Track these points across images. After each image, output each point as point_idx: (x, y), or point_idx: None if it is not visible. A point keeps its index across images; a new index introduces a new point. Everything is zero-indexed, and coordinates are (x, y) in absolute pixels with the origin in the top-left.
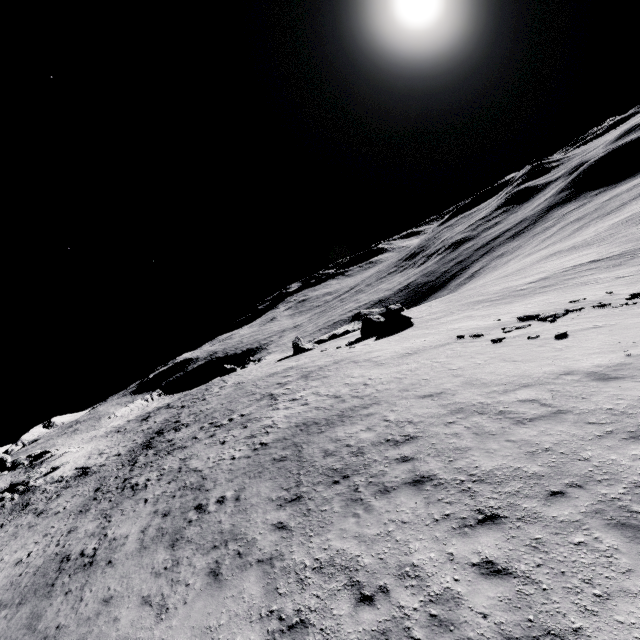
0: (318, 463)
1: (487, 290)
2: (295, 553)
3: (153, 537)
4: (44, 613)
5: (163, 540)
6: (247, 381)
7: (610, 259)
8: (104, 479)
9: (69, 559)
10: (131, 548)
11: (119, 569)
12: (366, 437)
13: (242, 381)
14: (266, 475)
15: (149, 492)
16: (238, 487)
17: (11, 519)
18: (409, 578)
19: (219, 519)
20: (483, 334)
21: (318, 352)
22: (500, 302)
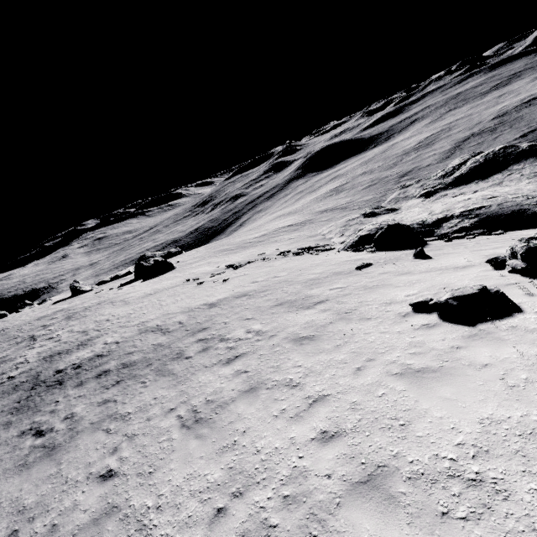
0: (48, 380)
1: (234, 241)
2: (10, 433)
3: None
4: None
5: None
6: (12, 327)
7: (296, 225)
8: None
9: None
10: None
11: None
12: (87, 356)
13: (7, 327)
14: (5, 398)
15: None
16: None
17: None
18: (68, 419)
19: None
20: (199, 278)
21: (93, 294)
22: (232, 252)
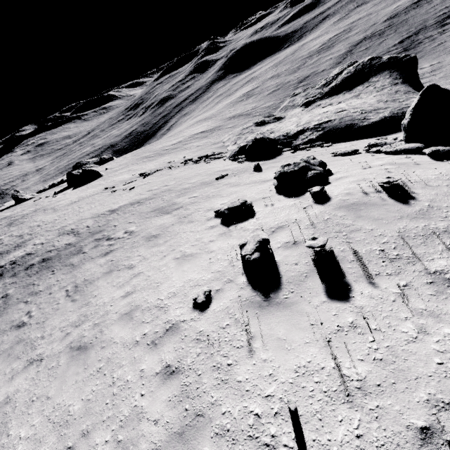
0: None
1: (155, 147)
2: None
3: None
4: None
5: None
6: None
7: (207, 132)
8: None
9: None
10: None
11: None
12: (21, 255)
13: None
14: None
15: None
16: None
17: None
18: (4, 298)
19: None
20: (115, 187)
21: (32, 202)
22: (151, 159)
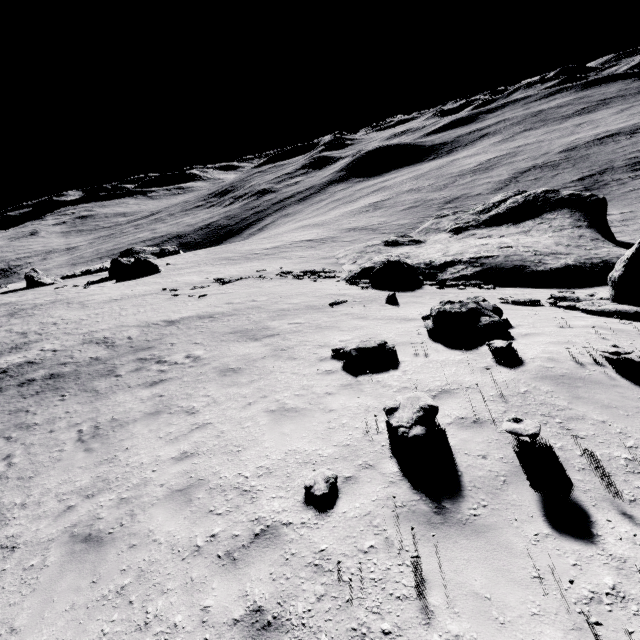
0: None
1: (241, 248)
2: None
3: None
4: None
5: None
6: None
7: (315, 241)
8: None
9: None
10: None
11: None
12: (17, 362)
13: None
14: None
15: None
16: None
17: None
18: None
19: None
20: (177, 289)
21: (52, 289)
22: (233, 262)
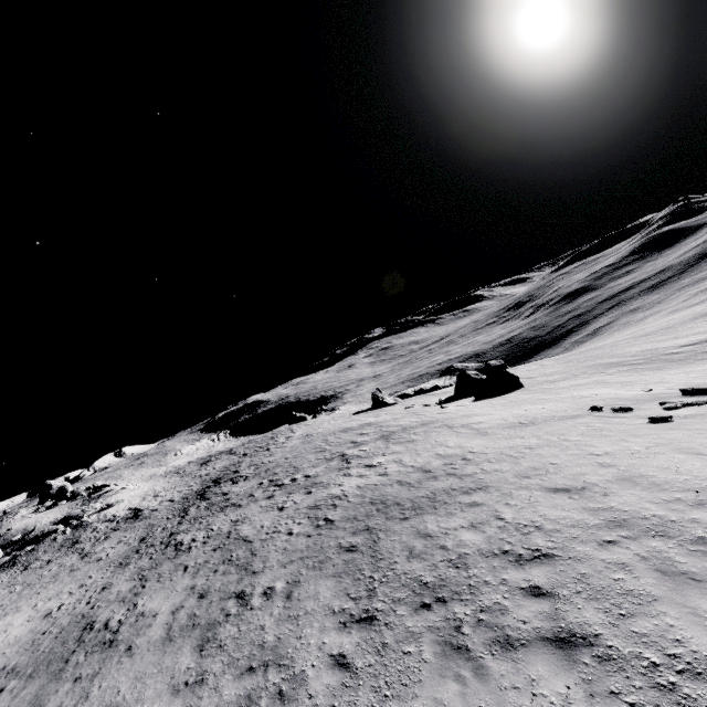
0: (400, 566)
1: (621, 351)
2: None
3: (182, 626)
4: (46, 702)
5: (192, 635)
6: (317, 434)
7: None
8: (152, 528)
9: (92, 628)
10: (156, 635)
11: (136, 664)
12: (470, 539)
13: (311, 433)
14: (328, 568)
15: (191, 557)
16: (291, 578)
17: (58, 556)
18: None
19: (262, 623)
20: (632, 408)
21: (401, 408)
22: (644, 367)
